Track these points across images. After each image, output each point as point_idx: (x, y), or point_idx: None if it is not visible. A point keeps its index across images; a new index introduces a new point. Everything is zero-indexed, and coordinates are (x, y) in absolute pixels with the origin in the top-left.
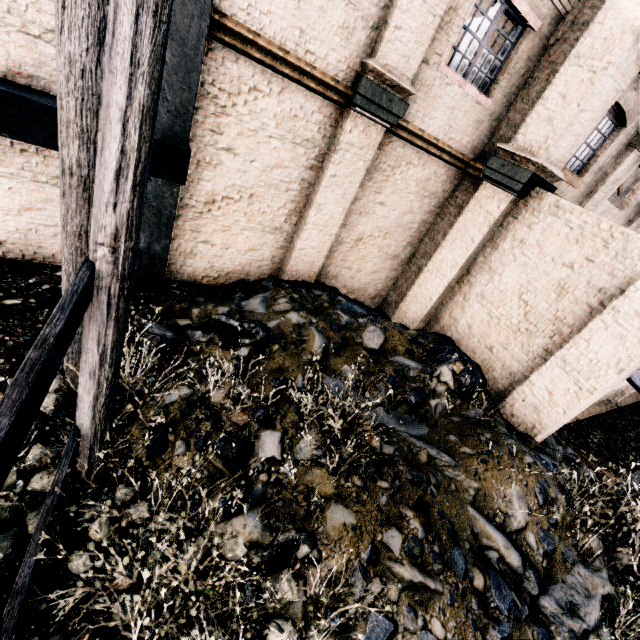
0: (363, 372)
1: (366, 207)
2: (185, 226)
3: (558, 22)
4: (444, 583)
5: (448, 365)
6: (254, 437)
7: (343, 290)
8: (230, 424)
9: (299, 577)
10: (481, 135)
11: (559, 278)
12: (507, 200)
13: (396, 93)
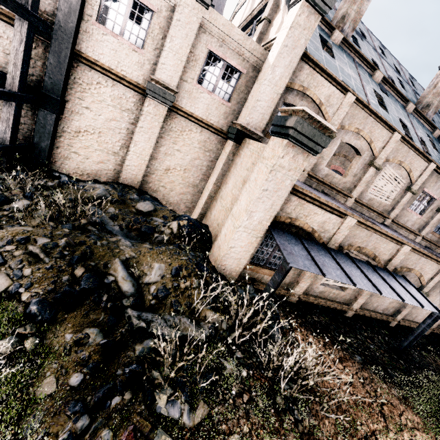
0: (122, 213)
1: (169, 151)
2: (65, 142)
3: (258, 72)
4: (53, 261)
5: (178, 221)
6: (16, 200)
7: (163, 201)
8: (8, 192)
9: None
10: (231, 121)
11: (244, 176)
12: (231, 145)
13: (169, 91)
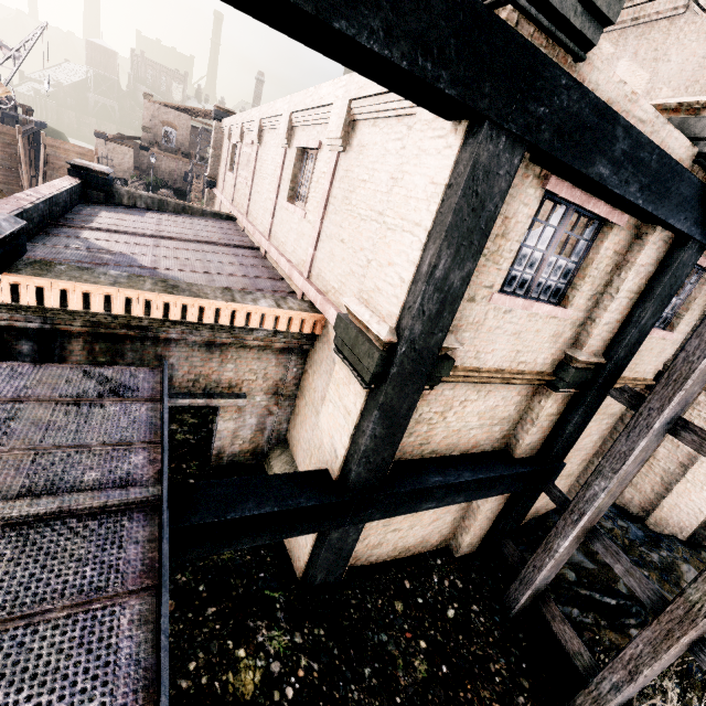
0: None
1: None
2: None
3: None
4: None
5: None
6: None
7: None
8: None
9: None
10: None
11: None
12: None
13: None
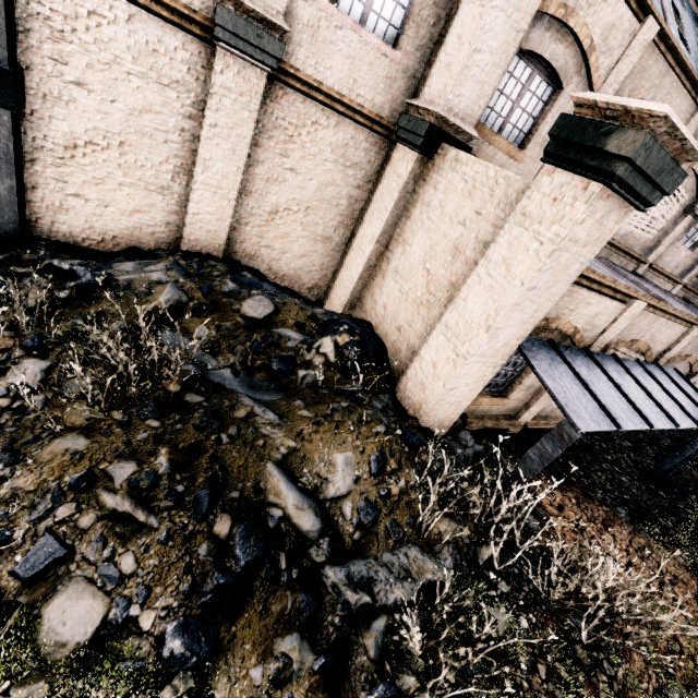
0: (223, 335)
1: (274, 173)
2: (46, 173)
3: None
4: (165, 520)
5: (332, 336)
6: (12, 363)
7: (269, 274)
8: None
9: None
10: (398, 95)
11: (455, 238)
12: (413, 159)
13: (268, 30)
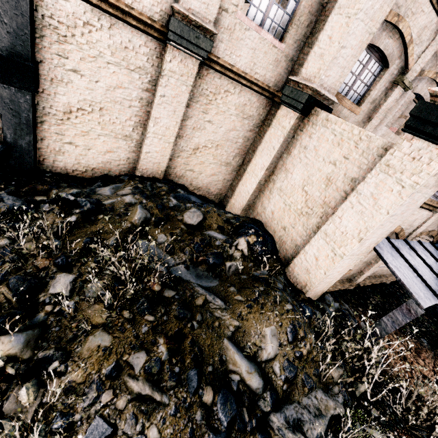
0: (175, 239)
1: (198, 124)
2: (51, 130)
3: None
4: (172, 397)
5: (245, 237)
6: (50, 277)
7: (190, 187)
8: (31, 266)
9: (42, 386)
10: (281, 72)
11: (327, 173)
12: (295, 117)
13: (202, 32)
